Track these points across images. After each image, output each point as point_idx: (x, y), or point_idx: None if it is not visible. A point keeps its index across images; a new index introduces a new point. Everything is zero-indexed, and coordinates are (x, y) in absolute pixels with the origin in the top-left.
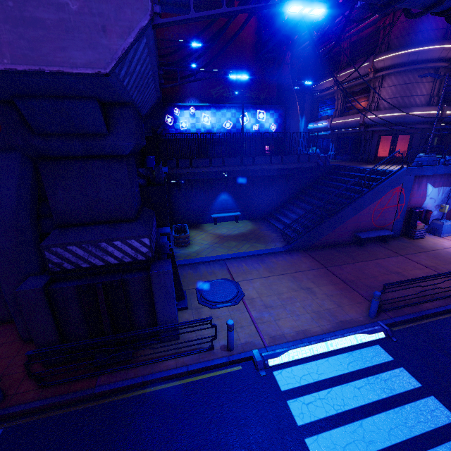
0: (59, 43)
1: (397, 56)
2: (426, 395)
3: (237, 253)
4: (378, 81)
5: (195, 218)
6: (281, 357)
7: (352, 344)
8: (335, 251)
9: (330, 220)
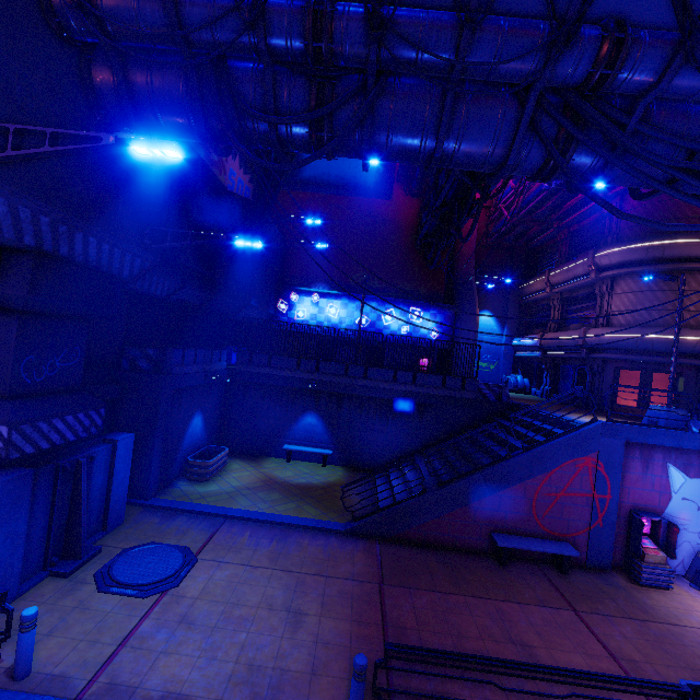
0: None
1: (627, 250)
2: None
3: (259, 512)
4: (606, 284)
5: (260, 444)
6: None
7: None
8: (435, 559)
9: (437, 491)
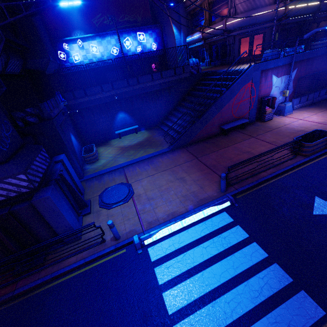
0: None
1: None
2: (251, 242)
3: (133, 160)
4: None
5: (103, 136)
6: (154, 237)
7: (206, 215)
8: (206, 144)
9: (199, 120)
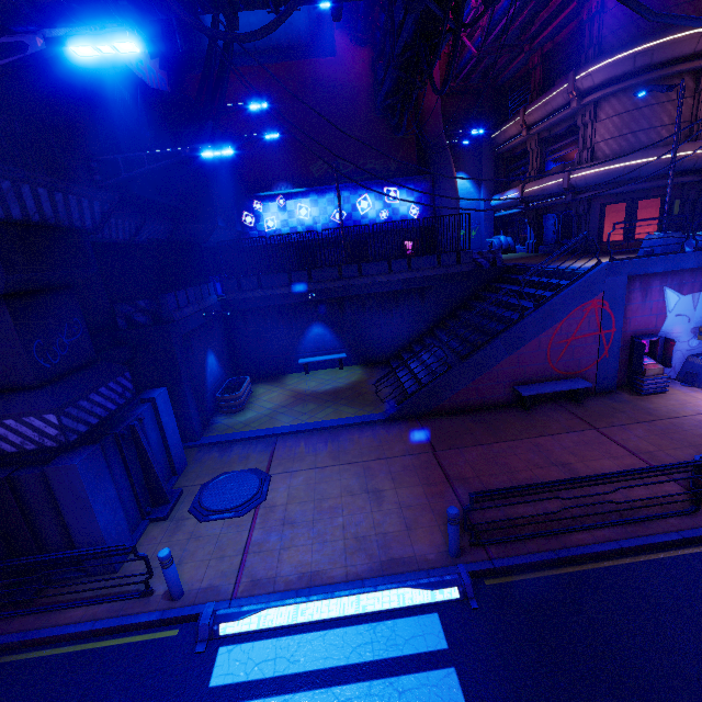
0: None
1: (612, 63)
2: None
3: (304, 424)
4: (589, 111)
5: (275, 365)
6: (245, 621)
7: (387, 607)
8: (470, 421)
9: (462, 365)
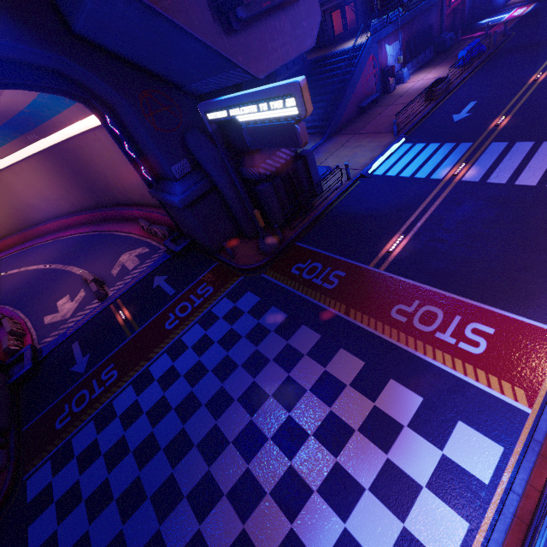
0: (304, 41)
1: None
2: (429, 145)
3: None
4: None
5: None
6: (372, 168)
7: (395, 149)
8: (353, 125)
9: (342, 103)
